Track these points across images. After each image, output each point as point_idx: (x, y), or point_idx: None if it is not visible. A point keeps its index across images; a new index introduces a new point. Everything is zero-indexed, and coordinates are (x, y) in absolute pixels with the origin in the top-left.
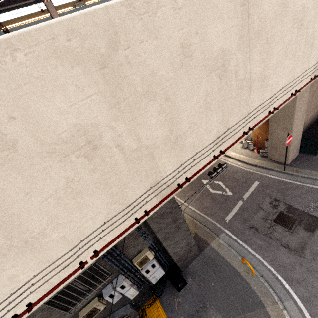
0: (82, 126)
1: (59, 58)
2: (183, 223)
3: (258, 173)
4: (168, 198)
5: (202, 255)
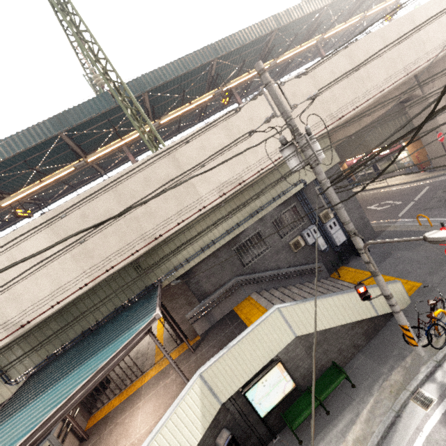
0: (308, 92)
1: (304, 77)
2: (351, 192)
3: (427, 182)
4: (336, 123)
5: (380, 237)
